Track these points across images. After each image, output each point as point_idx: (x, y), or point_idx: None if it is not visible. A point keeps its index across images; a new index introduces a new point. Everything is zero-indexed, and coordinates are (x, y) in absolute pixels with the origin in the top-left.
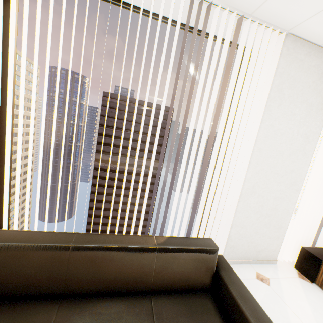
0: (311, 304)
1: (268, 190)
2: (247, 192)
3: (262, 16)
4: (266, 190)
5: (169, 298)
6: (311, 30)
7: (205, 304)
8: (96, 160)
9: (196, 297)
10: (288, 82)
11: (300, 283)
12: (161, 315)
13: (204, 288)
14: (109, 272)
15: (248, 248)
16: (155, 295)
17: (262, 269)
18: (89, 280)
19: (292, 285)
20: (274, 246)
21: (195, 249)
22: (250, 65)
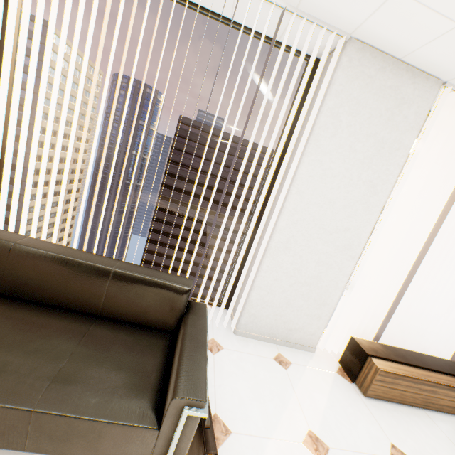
0: (331, 400)
1: (309, 249)
2: (278, 247)
3: (312, 12)
4: (307, 249)
5: (116, 327)
6: (378, 35)
7: (155, 342)
8: (157, 208)
9: (149, 334)
10: (349, 105)
11: (333, 378)
12: (94, 336)
13: (166, 330)
14: (53, 282)
15: (275, 321)
16: (101, 320)
17: (289, 353)
18: (29, 286)
19: (319, 377)
20: (313, 328)
21: (161, 281)
22: (312, 81)
